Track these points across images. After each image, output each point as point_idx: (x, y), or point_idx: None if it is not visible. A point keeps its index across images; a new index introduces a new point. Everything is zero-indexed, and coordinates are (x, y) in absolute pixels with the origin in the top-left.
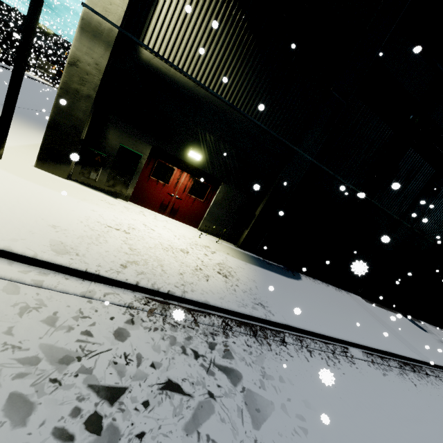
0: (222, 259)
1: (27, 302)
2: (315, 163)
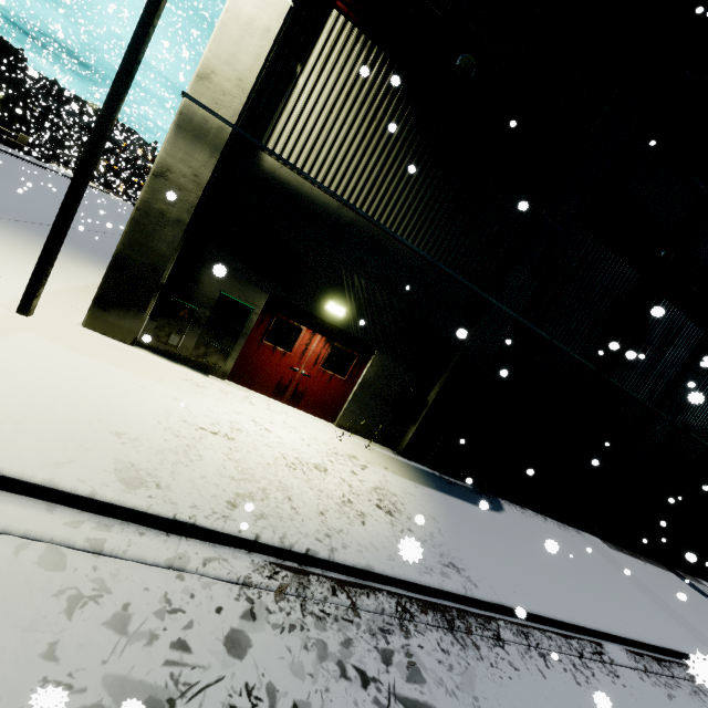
0: (379, 480)
1: (79, 585)
2: (521, 321)
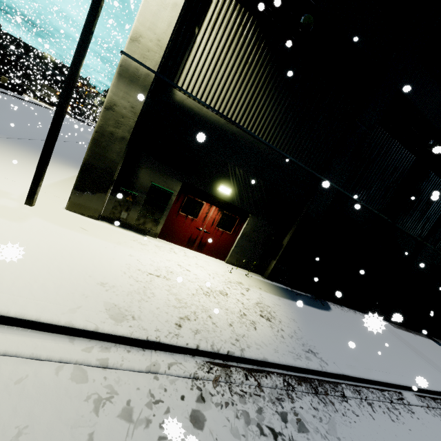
0: (258, 297)
1: (98, 391)
2: (341, 191)
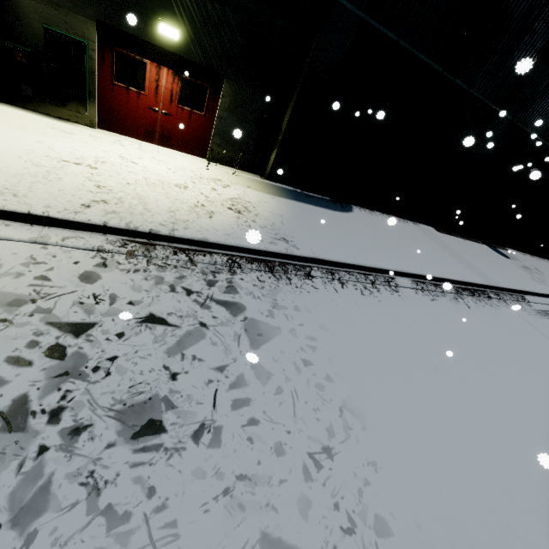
0: (238, 194)
1: None
2: (366, 20)
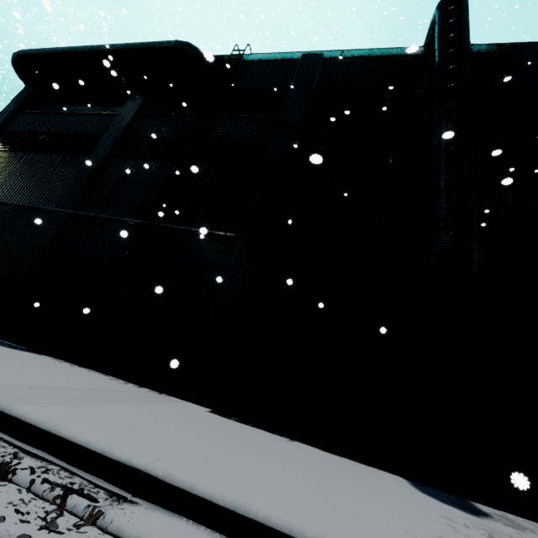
0: None
1: None
2: (73, 212)
